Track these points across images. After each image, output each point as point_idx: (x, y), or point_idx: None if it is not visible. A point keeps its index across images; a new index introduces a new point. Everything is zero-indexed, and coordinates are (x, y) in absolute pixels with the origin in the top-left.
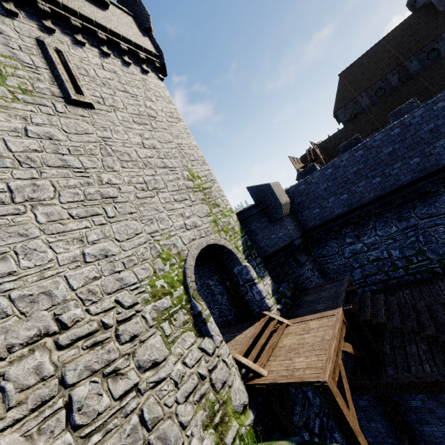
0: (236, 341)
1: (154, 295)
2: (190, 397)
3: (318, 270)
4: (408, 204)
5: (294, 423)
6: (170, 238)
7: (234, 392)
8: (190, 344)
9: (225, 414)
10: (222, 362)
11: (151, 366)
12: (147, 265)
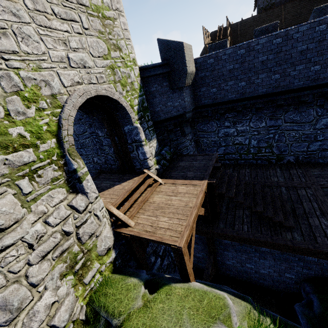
0: (114, 191)
1: (4, 146)
2: (49, 255)
3: (195, 140)
4: (284, 107)
5: (147, 252)
6: (39, 71)
7: (101, 240)
8: (58, 201)
9: (88, 259)
10: (93, 216)
11: None
12: None
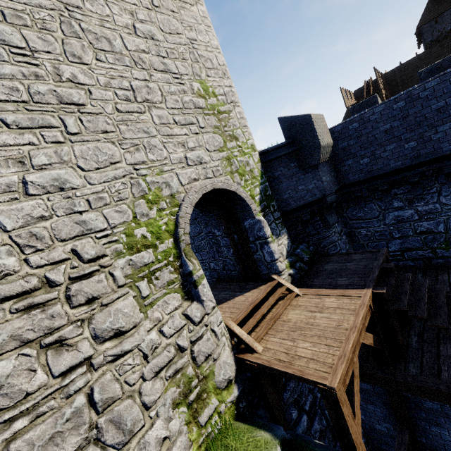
0: (235, 303)
1: (130, 247)
2: (162, 372)
3: (347, 233)
4: None
5: (284, 399)
6: (161, 175)
7: (219, 366)
8: (172, 308)
9: (204, 390)
10: (210, 331)
11: (112, 335)
12: (124, 208)
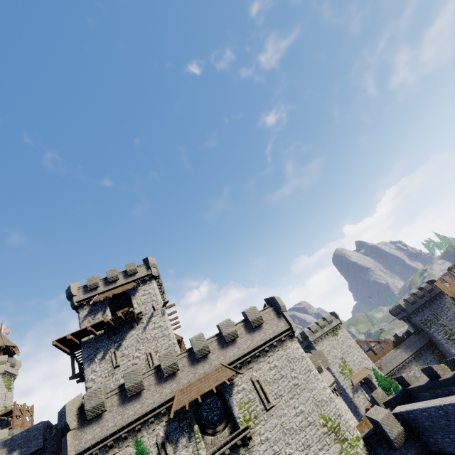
0: None
1: None
2: None
3: None
4: None
5: None
6: None
7: None
8: None
9: None
10: None
11: None
12: None
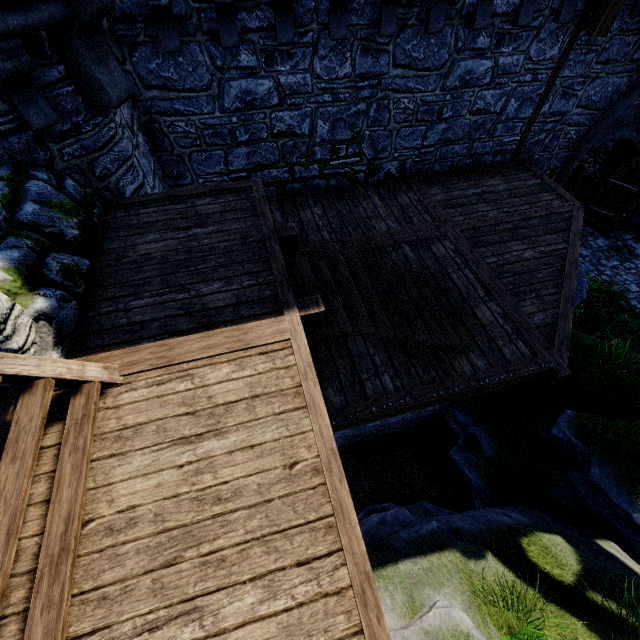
0: None
1: None
2: None
3: (143, 127)
4: (399, 12)
5: None
6: None
7: None
8: None
9: None
10: None
11: None
12: None
